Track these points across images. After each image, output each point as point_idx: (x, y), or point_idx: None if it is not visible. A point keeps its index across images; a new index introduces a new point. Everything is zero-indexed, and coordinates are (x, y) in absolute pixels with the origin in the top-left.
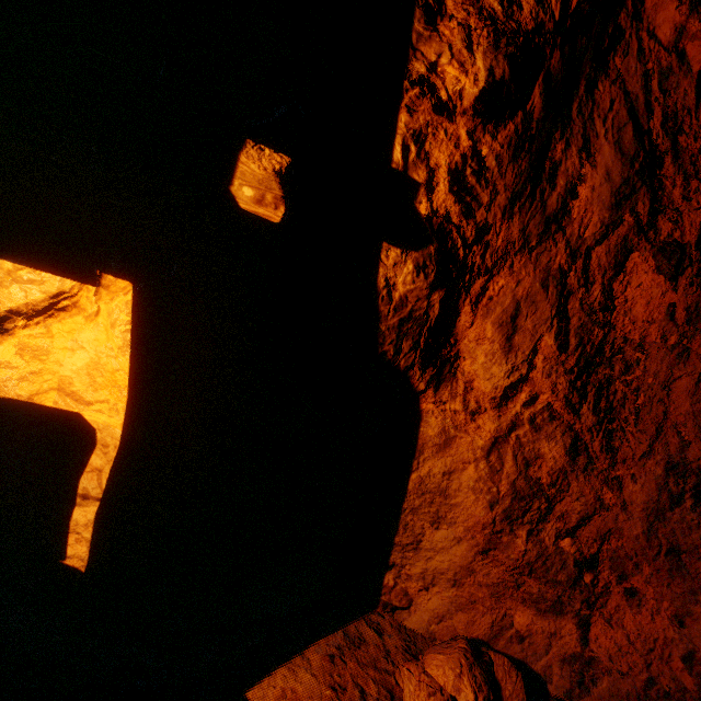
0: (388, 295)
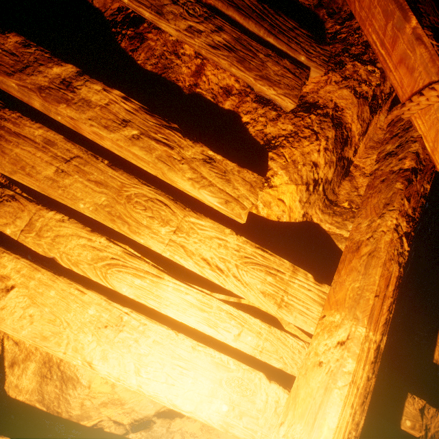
0: (425, 434)
